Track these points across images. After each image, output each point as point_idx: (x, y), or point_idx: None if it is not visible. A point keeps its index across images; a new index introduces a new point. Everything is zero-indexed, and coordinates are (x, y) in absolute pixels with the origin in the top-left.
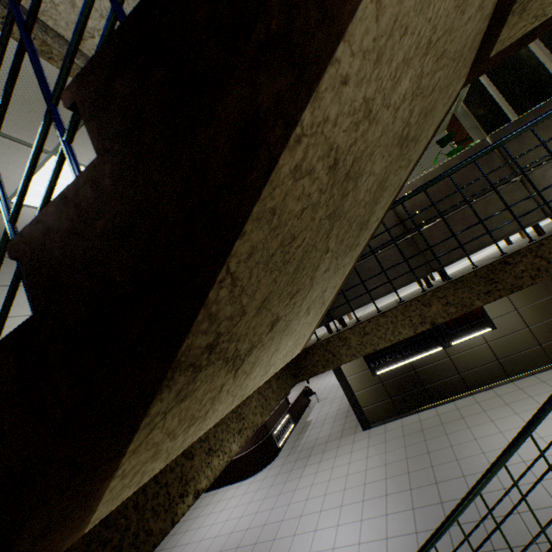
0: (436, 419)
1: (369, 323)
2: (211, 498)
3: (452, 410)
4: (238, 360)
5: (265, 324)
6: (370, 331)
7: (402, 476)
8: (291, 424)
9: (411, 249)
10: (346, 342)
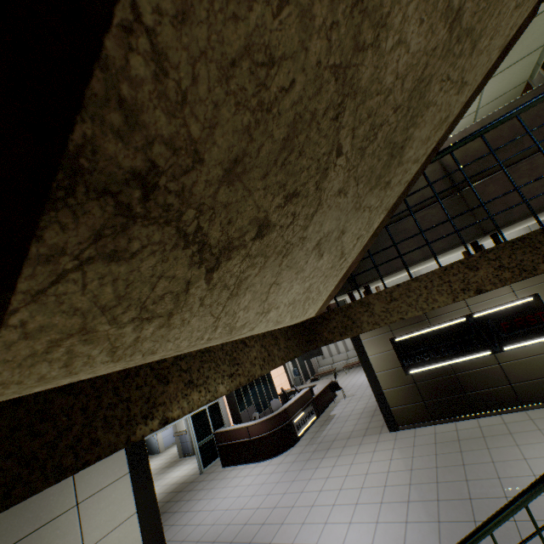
0: (477, 431)
1: (398, 288)
2: (227, 473)
3: (497, 424)
4: (208, 254)
5: (246, 217)
6: (398, 297)
7: (429, 485)
8: (313, 415)
9: (459, 208)
10: (368, 308)
